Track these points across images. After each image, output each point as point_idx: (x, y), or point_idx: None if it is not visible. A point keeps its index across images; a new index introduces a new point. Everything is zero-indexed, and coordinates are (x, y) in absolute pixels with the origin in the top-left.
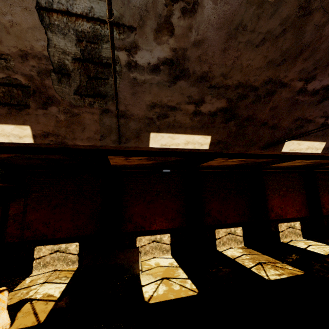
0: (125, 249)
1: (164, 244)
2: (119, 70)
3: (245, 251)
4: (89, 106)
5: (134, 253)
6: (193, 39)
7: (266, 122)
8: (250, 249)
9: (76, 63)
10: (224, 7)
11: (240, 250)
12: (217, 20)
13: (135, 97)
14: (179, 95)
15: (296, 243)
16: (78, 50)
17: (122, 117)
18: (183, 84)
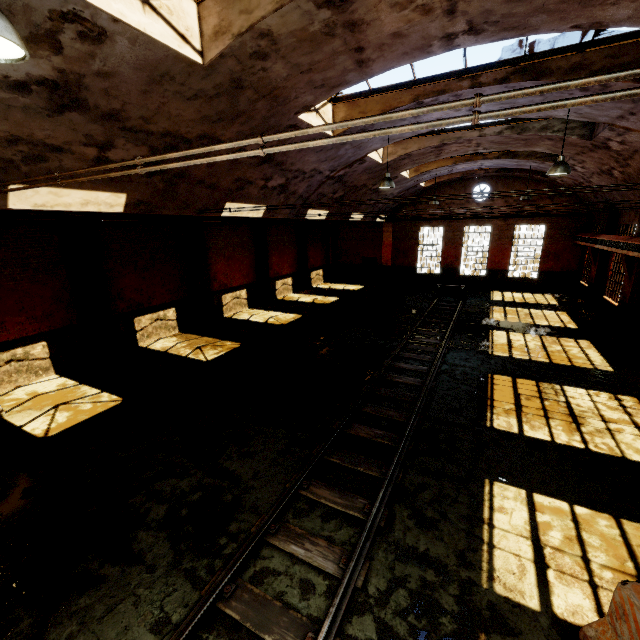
0: None
1: (36, 361)
2: None
3: (181, 338)
4: None
5: None
6: (96, 68)
7: (203, 180)
8: (187, 335)
9: None
10: (146, 52)
11: (174, 339)
12: (136, 60)
13: None
14: (68, 131)
15: (240, 316)
16: None
17: None
18: (76, 117)
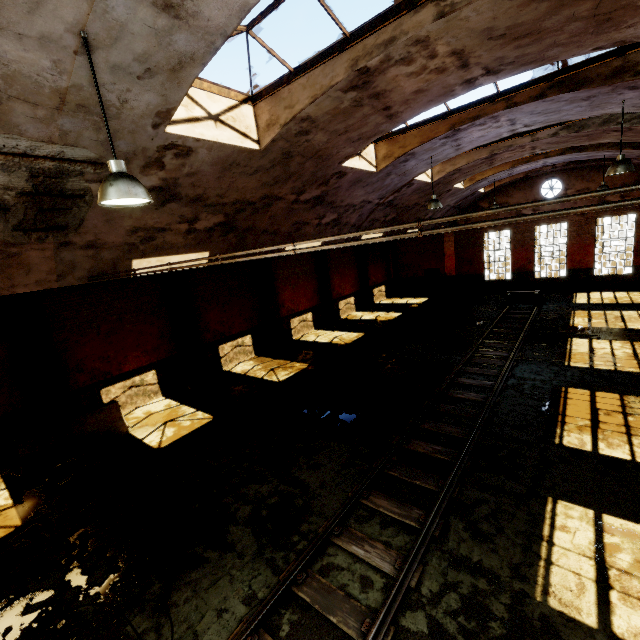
0: (94, 411)
1: (149, 386)
2: (89, 200)
3: (257, 361)
4: (37, 242)
5: (113, 410)
6: (186, 171)
7: (267, 230)
8: (262, 358)
9: (22, 197)
10: (219, 153)
11: (251, 362)
12: (212, 160)
13: (111, 224)
14: (168, 216)
15: (307, 338)
16: (29, 185)
17: (90, 248)
18: (174, 205)
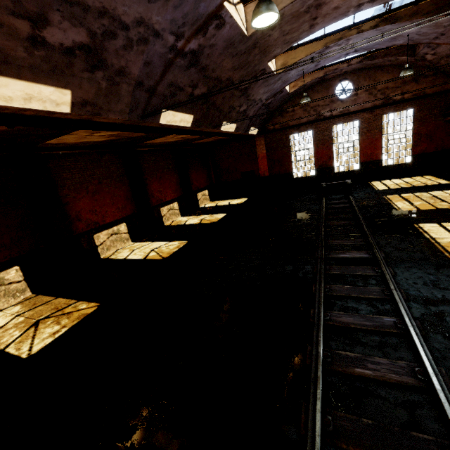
0: None
1: None
2: None
3: (26, 306)
4: None
5: None
6: None
7: None
8: (39, 297)
9: None
10: None
11: (16, 309)
12: None
13: None
14: None
15: (119, 254)
16: None
17: None
18: None
